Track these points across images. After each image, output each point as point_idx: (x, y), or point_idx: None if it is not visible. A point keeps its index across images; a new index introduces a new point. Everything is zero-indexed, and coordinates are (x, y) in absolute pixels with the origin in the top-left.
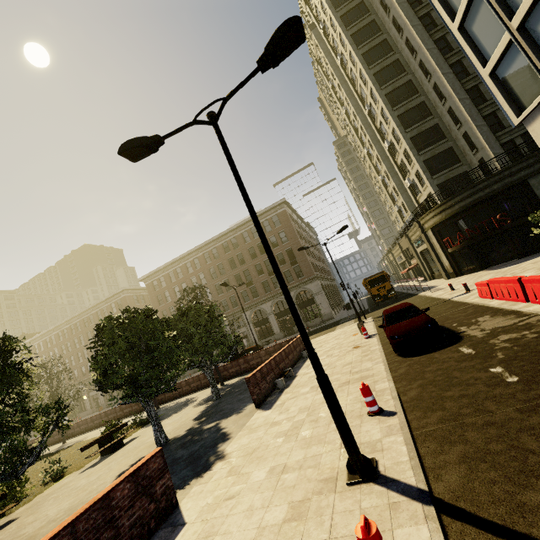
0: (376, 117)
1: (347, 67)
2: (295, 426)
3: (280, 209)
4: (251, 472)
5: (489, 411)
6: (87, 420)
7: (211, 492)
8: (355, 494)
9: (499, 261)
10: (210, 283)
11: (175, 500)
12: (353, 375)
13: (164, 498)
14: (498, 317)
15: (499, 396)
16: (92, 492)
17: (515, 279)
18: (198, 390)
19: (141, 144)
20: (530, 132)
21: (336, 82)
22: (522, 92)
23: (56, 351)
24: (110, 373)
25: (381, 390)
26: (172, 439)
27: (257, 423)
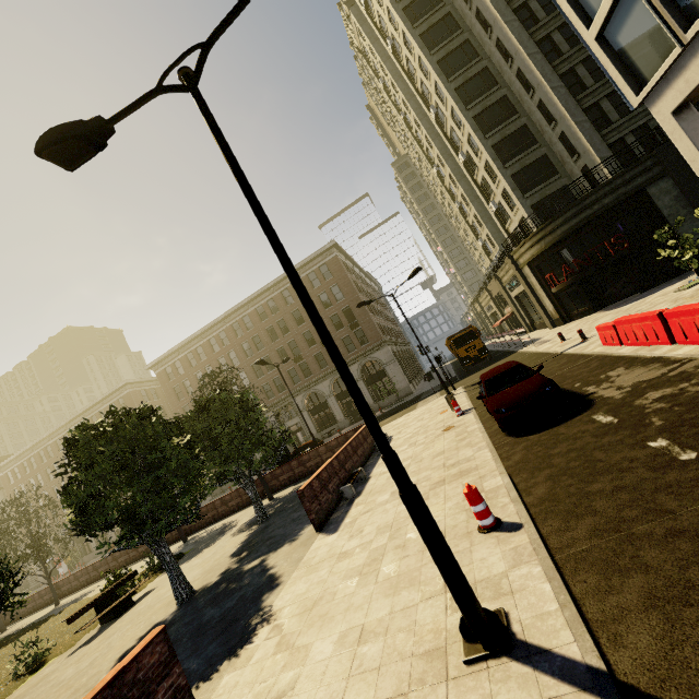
0: (446, 122)
1: (401, 55)
2: (373, 557)
3: (330, 256)
4: (311, 643)
5: (669, 511)
6: (87, 569)
7: (250, 685)
8: (481, 683)
9: (616, 298)
10: (245, 364)
11: None
12: (449, 469)
13: None
14: (636, 369)
15: (676, 486)
16: (78, 691)
17: (655, 315)
18: (239, 509)
19: (72, 134)
20: (654, 114)
21: (388, 79)
22: (642, 58)
23: (40, 477)
24: (91, 509)
25: (493, 489)
26: (200, 590)
27: (319, 555)
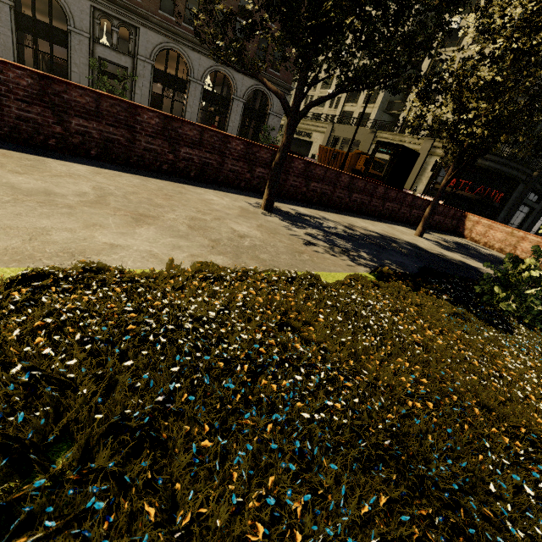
0: None
1: None
2: None
3: None
4: None
5: None
6: None
7: None
8: None
9: None
10: None
11: None
12: None
13: None
14: None
15: None
16: None
17: None
18: (318, 204)
19: None
20: None
21: None
22: None
23: None
24: None
25: None
26: None
27: None
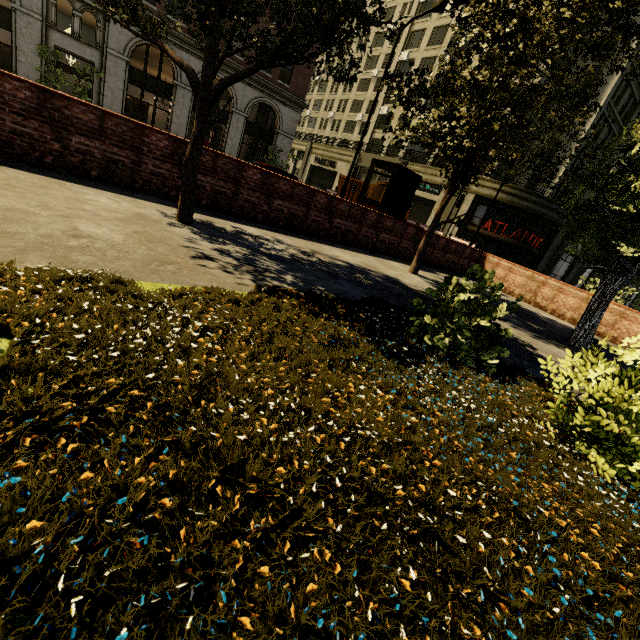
0: None
1: None
2: None
3: None
4: None
5: None
6: None
7: None
8: None
9: None
10: None
11: None
12: None
13: None
14: None
15: None
16: None
17: None
18: (287, 228)
19: None
20: None
21: None
22: None
23: None
24: None
25: None
26: None
27: None
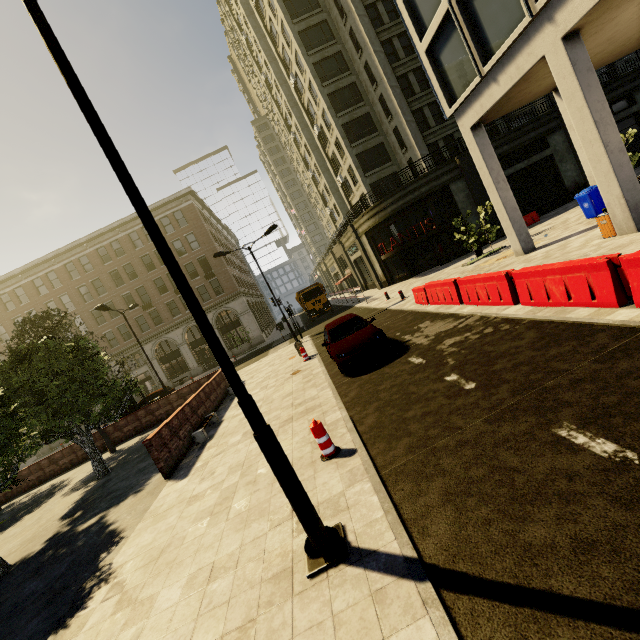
0: (304, 93)
1: (265, 14)
2: (225, 496)
3: (185, 202)
4: (157, 593)
5: (458, 427)
6: None
7: None
8: (322, 591)
9: (425, 268)
10: (82, 309)
11: None
12: (297, 408)
13: None
14: (438, 322)
15: (463, 408)
16: None
17: (452, 281)
18: (73, 466)
19: None
20: (460, 126)
21: (251, 35)
22: (455, 79)
23: None
24: None
25: (334, 422)
26: (17, 563)
27: (167, 503)
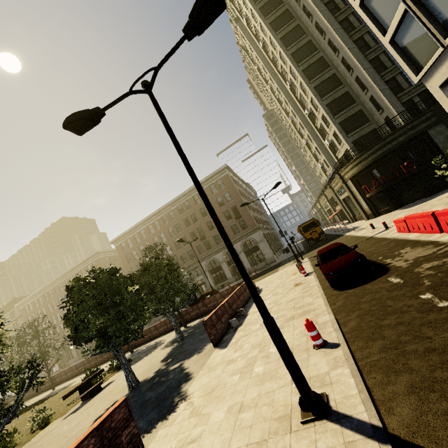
0: (296, 90)
1: (268, 50)
2: (249, 363)
3: (223, 174)
4: (211, 412)
5: (428, 337)
6: (72, 368)
7: (175, 435)
8: (310, 434)
9: (409, 201)
10: (170, 241)
11: (142, 447)
12: (297, 310)
13: (130, 446)
14: (418, 248)
15: (434, 322)
16: (71, 439)
17: (429, 214)
18: (166, 333)
19: (83, 117)
20: (428, 87)
21: (260, 64)
22: (419, 54)
23: (44, 310)
24: (80, 328)
25: (323, 323)
26: (142, 381)
27: (215, 361)
